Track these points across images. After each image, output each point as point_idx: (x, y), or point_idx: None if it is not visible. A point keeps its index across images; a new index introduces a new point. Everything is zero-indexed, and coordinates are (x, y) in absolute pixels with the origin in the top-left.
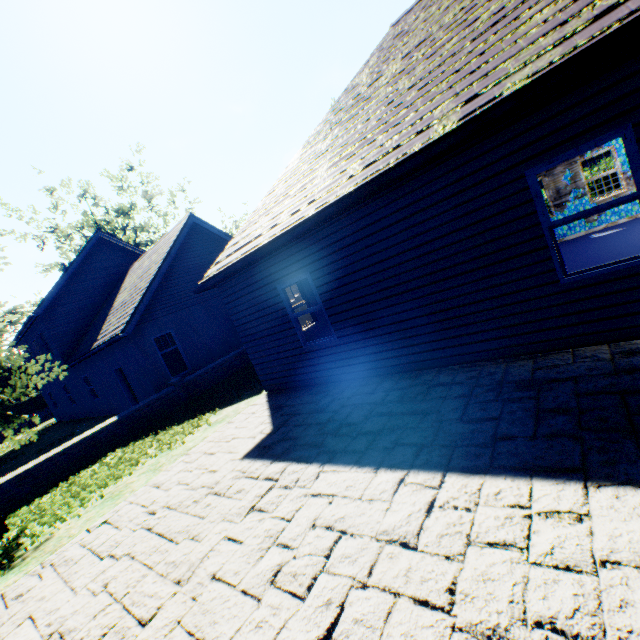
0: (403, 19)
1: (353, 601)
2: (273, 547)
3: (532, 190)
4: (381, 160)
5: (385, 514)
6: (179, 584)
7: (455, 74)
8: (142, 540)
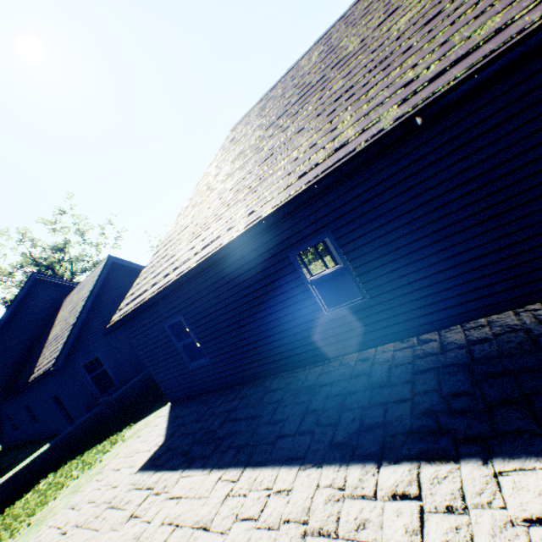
0: (236, 127)
1: None
2: None
3: (295, 264)
4: (211, 245)
5: (204, 506)
6: None
7: (249, 189)
8: None
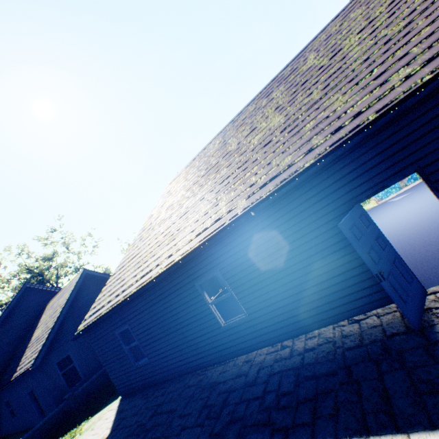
0: (172, 182)
1: None
2: None
3: (199, 290)
4: (146, 276)
5: None
6: None
7: (171, 236)
8: None
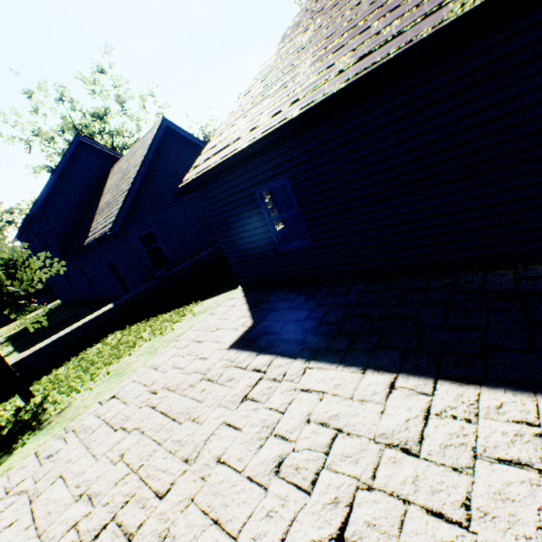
0: None
1: (360, 502)
2: (271, 437)
3: None
4: (378, 50)
5: (379, 416)
6: (187, 463)
7: None
8: (148, 417)
